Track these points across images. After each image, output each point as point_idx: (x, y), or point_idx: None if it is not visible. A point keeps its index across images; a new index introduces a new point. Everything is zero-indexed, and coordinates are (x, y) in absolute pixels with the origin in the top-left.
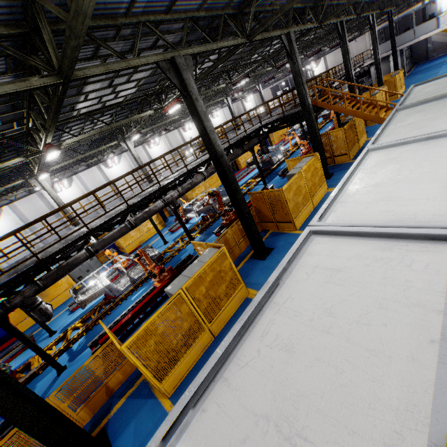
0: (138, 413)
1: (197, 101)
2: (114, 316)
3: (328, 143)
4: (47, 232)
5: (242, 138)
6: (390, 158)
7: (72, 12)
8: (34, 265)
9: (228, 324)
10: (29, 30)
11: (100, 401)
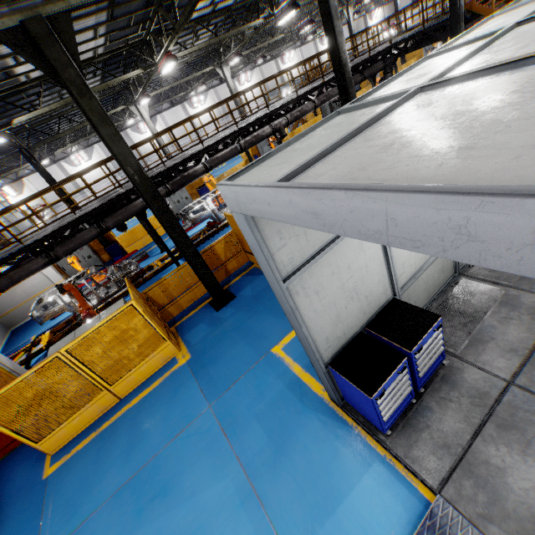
0: (253, 281)
1: None
2: (218, 238)
3: None
4: (171, 142)
5: (363, 61)
6: (505, 17)
7: None
8: (162, 171)
9: None
10: None
11: (221, 278)
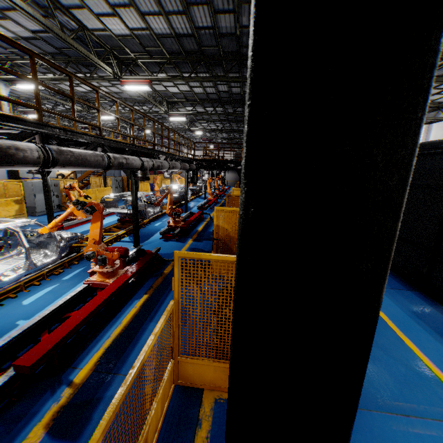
0: None
1: None
2: None
3: None
4: None
5: (185, 157)
6: None
7: None
8: None
9: None
10: None
11: None
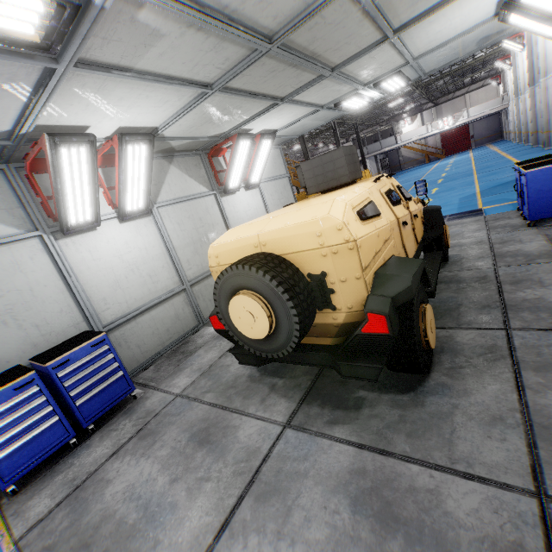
0: None
1: None
2: None
3: None
4: None
5: None
6: None
7: None
8: None
9: None
10: None
11: None
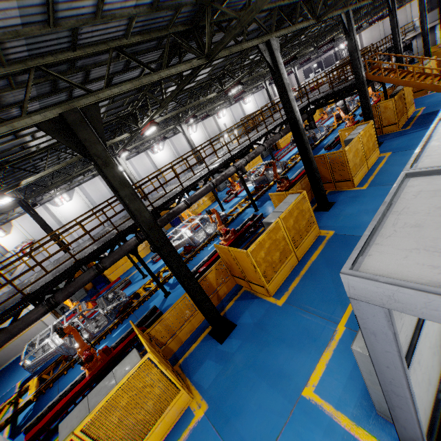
0: (249, 307)
1: (283, 75)
2: (197, 261)
3: (377, 114)
4: (158, 187)
5: None
6: None
7: (248, 11)
8: (151, 211)
9: (308, 252)
10: (192, 27)
11: (214, 304)
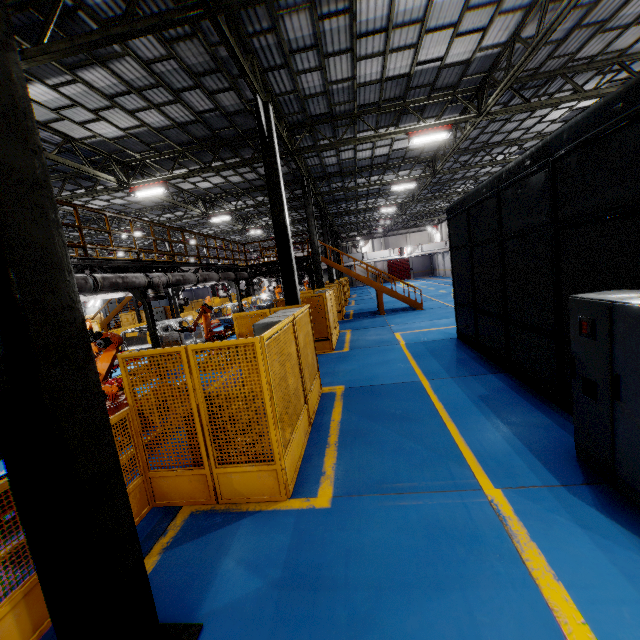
0: (229, 546)
1: (277, 154)
2: None
3: None
4: None
5: (230, 265)
6: None
7: None
8: None
9: (320, 413)
10: None
11: None
